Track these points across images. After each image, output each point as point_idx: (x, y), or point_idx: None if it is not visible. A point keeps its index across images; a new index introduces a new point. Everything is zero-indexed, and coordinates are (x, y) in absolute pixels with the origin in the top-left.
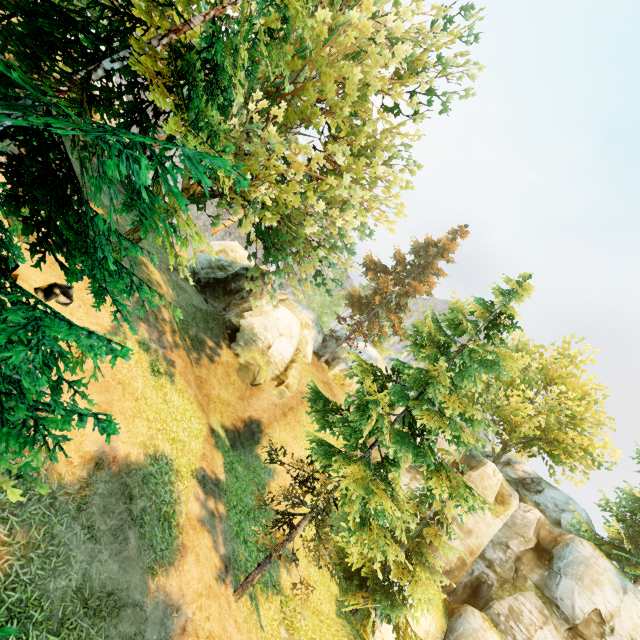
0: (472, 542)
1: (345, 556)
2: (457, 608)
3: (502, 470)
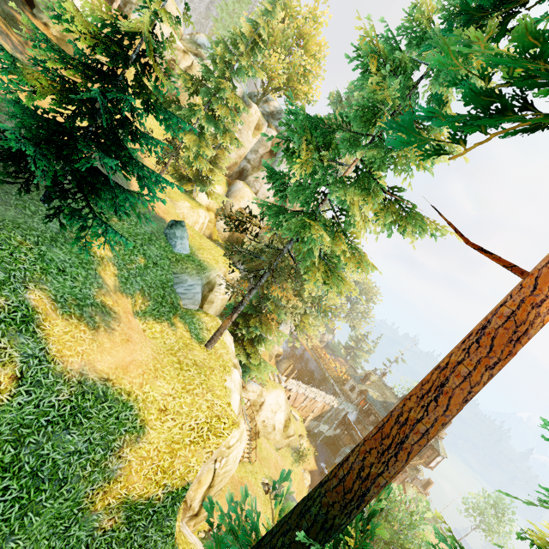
0: (241, 152)
1: (178, 170)
2: (232, 182)
3: (262, 107)
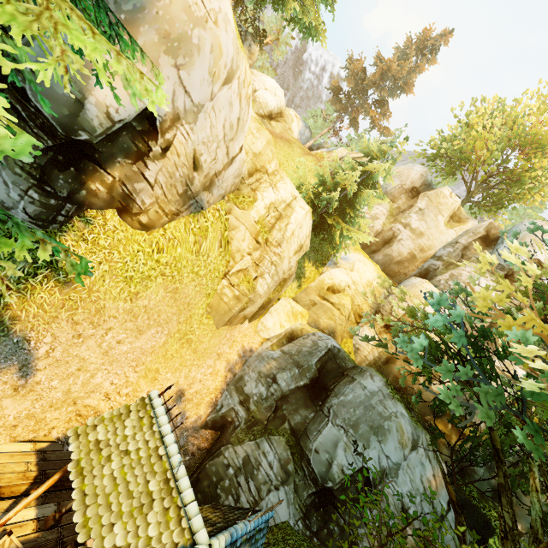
0: (423, 242)
1: None
2: None
3: None
